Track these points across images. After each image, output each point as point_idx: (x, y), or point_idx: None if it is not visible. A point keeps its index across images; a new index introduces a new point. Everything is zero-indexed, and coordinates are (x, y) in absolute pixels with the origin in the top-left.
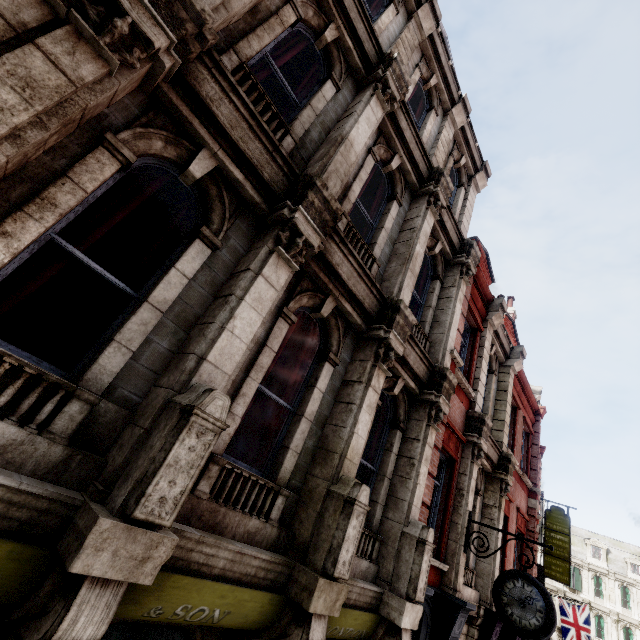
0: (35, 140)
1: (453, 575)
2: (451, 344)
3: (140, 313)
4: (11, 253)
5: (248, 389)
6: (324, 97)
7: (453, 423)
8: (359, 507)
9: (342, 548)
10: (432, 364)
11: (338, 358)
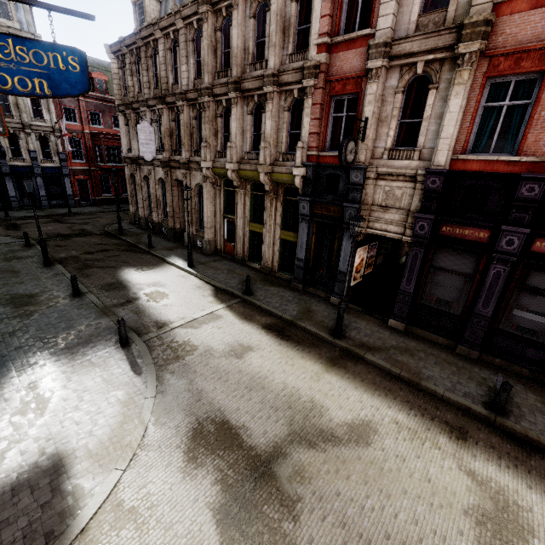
0: (211, 127)
1: (356, 156)
2: (314, 38)
3: (230, 137)
4: (220, 140)
5: (248, 136)
6: (232, 37)
7: (341, 76)
8: (261, 148)
9: (259, 158)
10: (302, 68)
11: (265, 110)
